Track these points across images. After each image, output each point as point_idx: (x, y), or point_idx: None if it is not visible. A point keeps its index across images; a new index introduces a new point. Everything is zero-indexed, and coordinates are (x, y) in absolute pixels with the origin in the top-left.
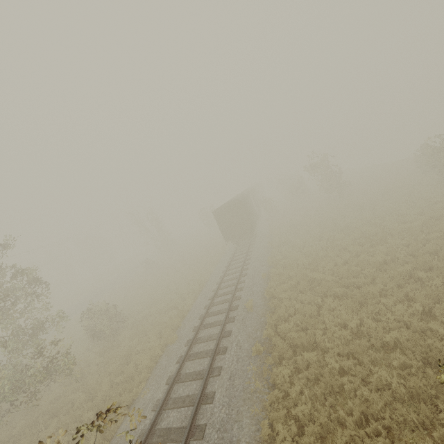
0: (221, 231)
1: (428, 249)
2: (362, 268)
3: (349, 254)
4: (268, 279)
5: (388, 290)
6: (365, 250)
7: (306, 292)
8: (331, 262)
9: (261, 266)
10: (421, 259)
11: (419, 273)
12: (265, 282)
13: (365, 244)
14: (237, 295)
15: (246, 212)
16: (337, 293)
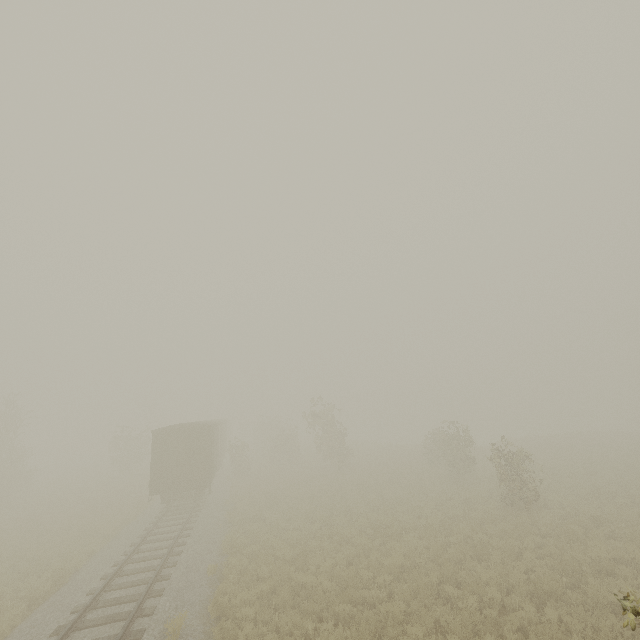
0: (152, 470)
1: (451, 555)
2: (374, 574)
3: (355, 550)
4: (217, 578)
5: (411, 614)
6: (375, 546)
7: (288, 610)
8: (331, 558)
9: (209, 552)
10: (448, 566)
11: (448, 588)
12: (212, 582)
13: (375, 539)
14: (148, 605)
15: (210, 448)
16: (339, 614)
